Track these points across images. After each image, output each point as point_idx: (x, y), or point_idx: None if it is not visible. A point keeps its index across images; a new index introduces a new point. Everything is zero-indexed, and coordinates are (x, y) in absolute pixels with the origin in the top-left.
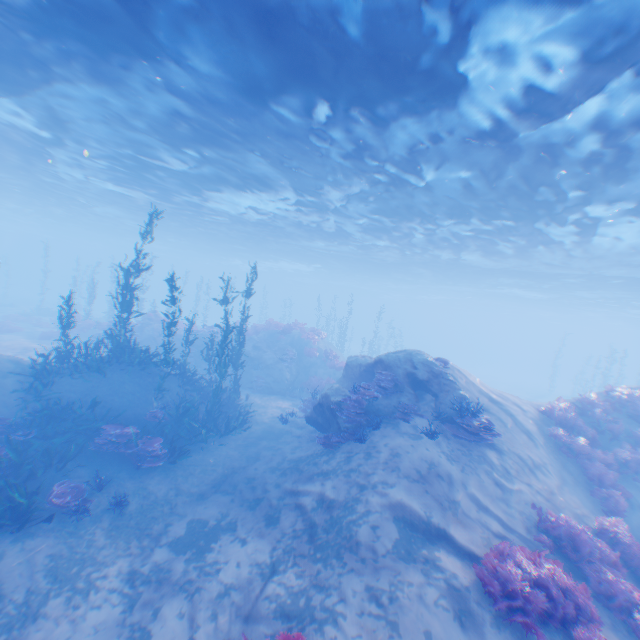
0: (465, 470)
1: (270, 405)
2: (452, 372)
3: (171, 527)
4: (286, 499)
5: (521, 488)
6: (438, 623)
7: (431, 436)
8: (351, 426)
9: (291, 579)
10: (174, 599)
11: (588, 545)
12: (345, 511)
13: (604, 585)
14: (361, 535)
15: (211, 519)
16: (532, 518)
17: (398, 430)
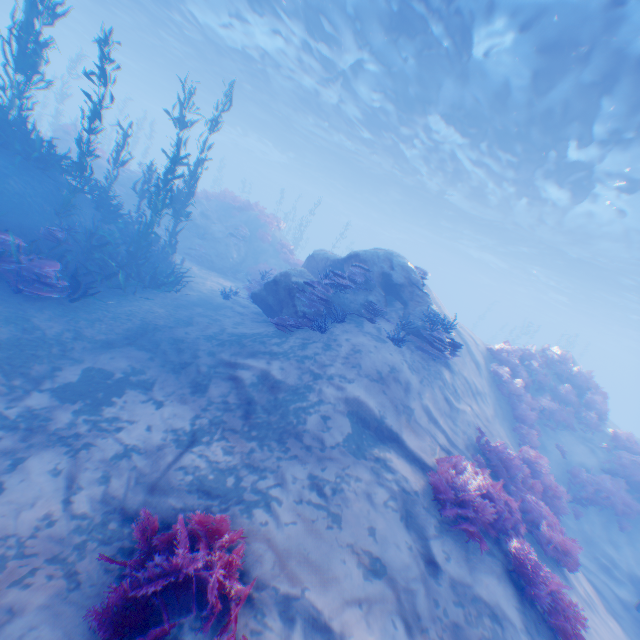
0: (423, 383)
1: (210, 279)
2: (426, 290)
3: (58, 371)
4: (221, 370)
5: (466, 411)
6: (383, 521)
7: (396, 343)
8: (311, 314)
9: (216, 454)
10: (48, 453)
11: (517, 469)
12: (293, 395)
13: (522, 504)
14: (308, 422)
15: (118, 373)
16: (471, 438)
17: (362, 330)
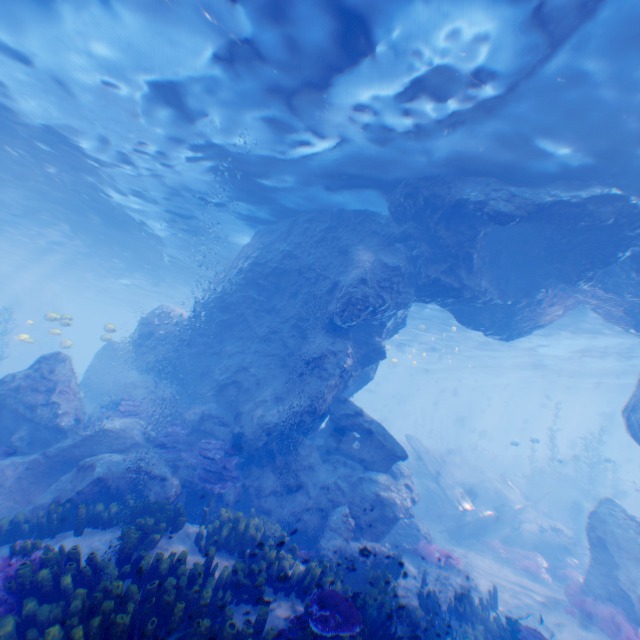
0: None
1: None
2: None
3: None
4: None
5: None
6: None
7: None
8: None
9: None
10: None
11: None
12: None
13: None
14: None
15: None
16: None
17: None
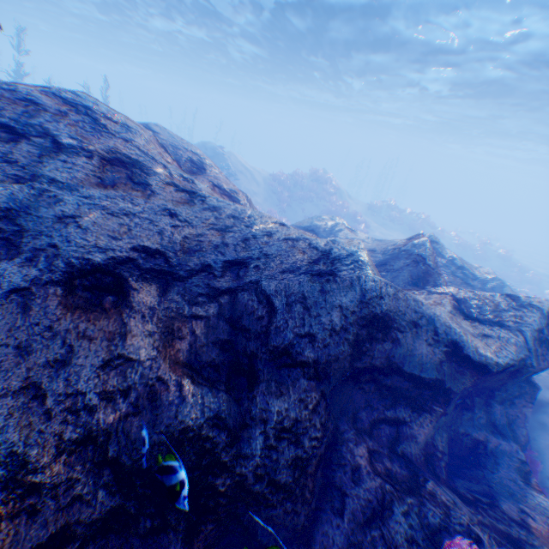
0: None
1: None
2: (229, 156)
3: None
4: None
5: None
6: None
7: None
8: None
9: None
10: None
11: None
12: None
13: None
14: None
15: None
16: None
17: None
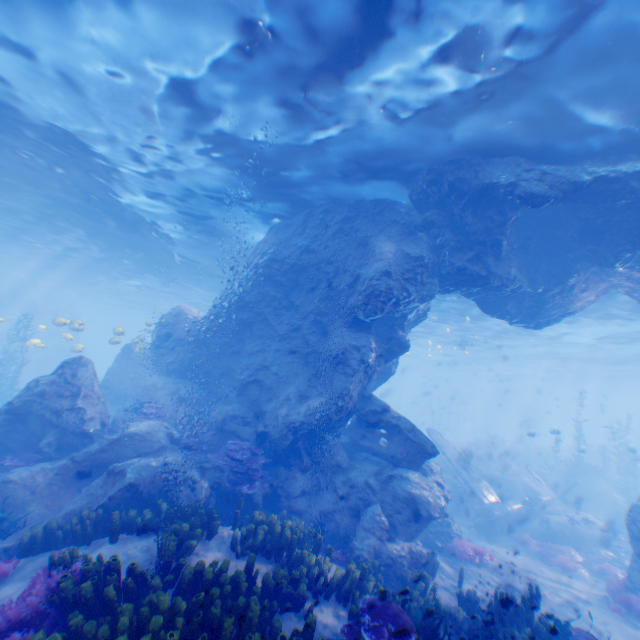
0: None
1: None
2: None
3: None
4: None
5: None
6: None
7: None
8: None
9: None
10: None
11: None
12: None
13: None
14: None
15: None
16: None
17: None
